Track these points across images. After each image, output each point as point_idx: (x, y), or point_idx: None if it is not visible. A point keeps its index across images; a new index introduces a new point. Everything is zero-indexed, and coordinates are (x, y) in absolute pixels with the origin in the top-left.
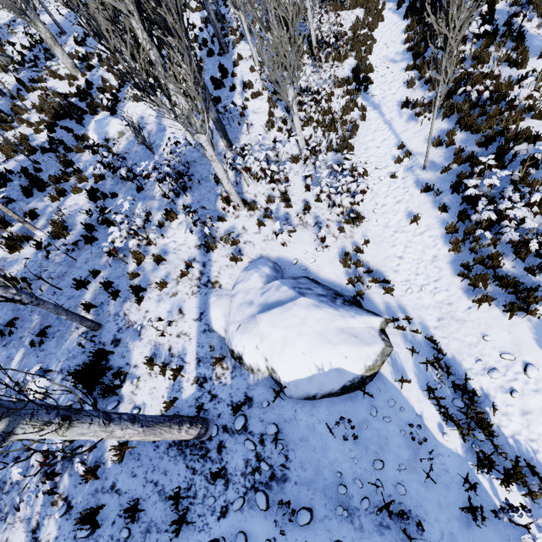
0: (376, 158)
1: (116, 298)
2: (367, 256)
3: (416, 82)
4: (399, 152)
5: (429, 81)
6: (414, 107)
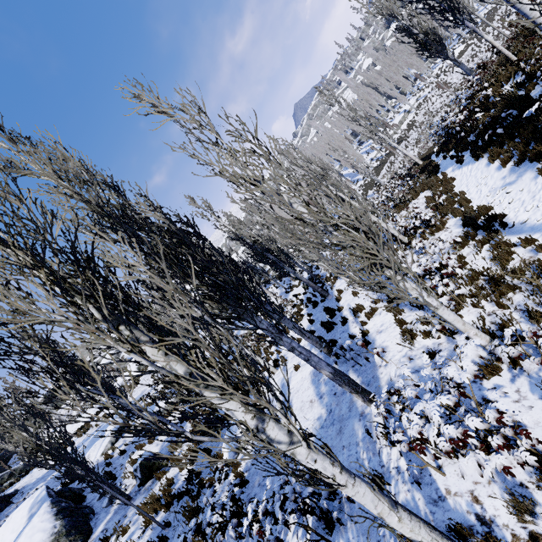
0: None
1: None
2: None
3: None
4: None
5: None
6: None
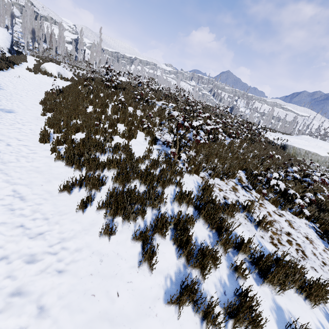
0: None
1: None
2: None
3: None
4: None
5: None
6: None
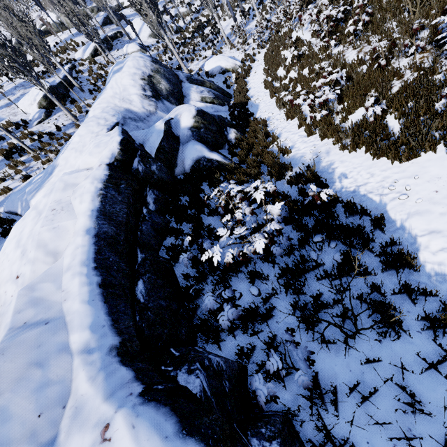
0: None
1: (187, 62)
2: (257, 57)
3: None
4: None
5: None
6: None
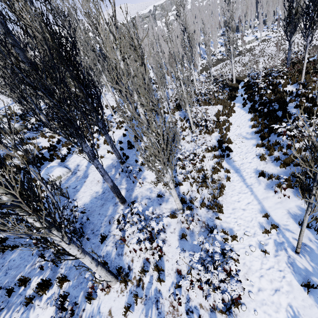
0: (243, 221)
1: None
2: None
3: (266, 157)
4: (264, 219)
5: (278, 159)
6: (270, 178)
